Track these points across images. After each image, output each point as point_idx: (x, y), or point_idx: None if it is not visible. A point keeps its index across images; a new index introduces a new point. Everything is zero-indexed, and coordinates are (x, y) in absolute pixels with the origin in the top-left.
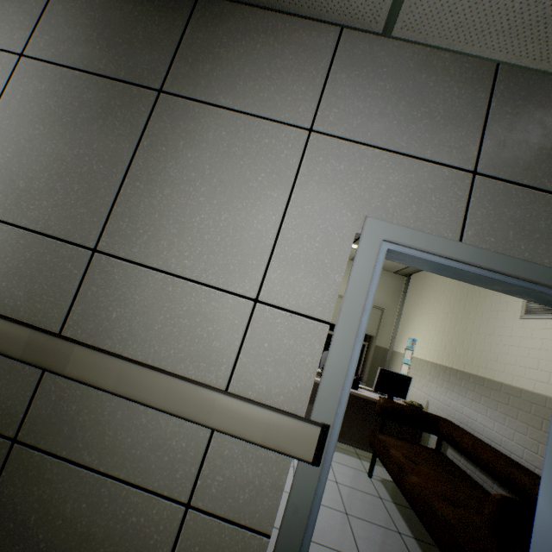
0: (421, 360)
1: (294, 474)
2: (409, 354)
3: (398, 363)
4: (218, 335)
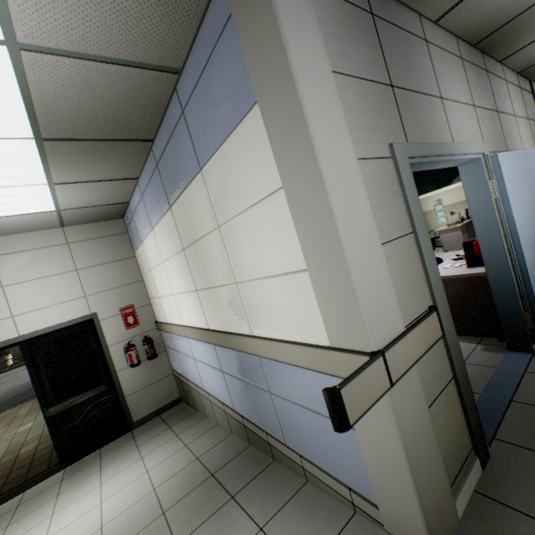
0: (452, 204)
1: None
2: (439, 207)
3: (432, 215)
4: None
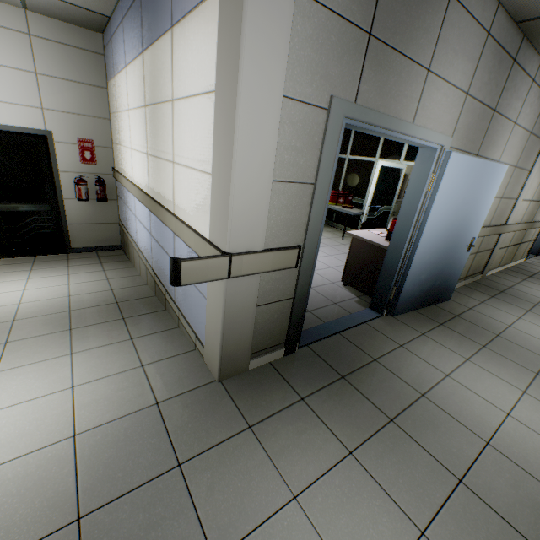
0: None
1: None
2: None
3: None
4: None
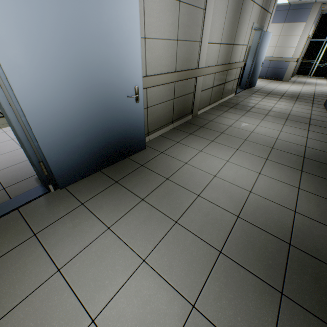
0: None
1: (241, 69)
2: None
3: None
4: (240, 54)
